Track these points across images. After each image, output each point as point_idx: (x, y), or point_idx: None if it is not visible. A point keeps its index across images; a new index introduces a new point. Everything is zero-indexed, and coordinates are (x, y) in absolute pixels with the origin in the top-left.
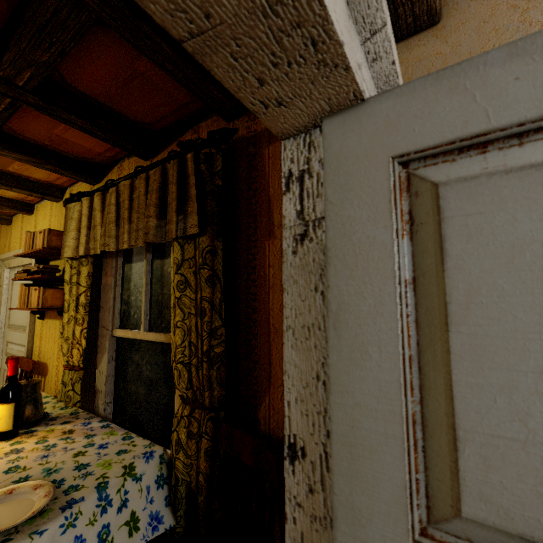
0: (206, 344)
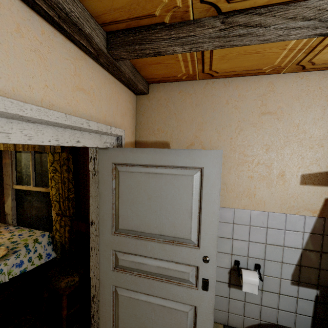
0: (66, 194)
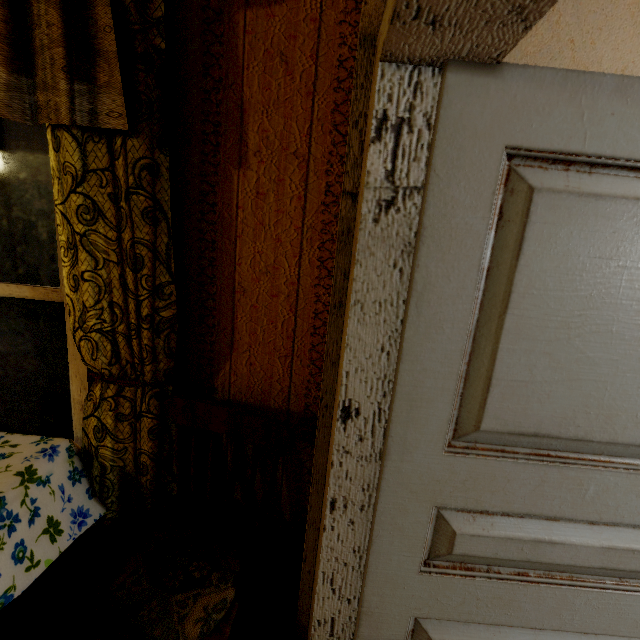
0: (147, 307)
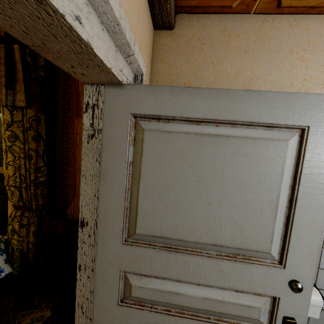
0: (33, 176)
